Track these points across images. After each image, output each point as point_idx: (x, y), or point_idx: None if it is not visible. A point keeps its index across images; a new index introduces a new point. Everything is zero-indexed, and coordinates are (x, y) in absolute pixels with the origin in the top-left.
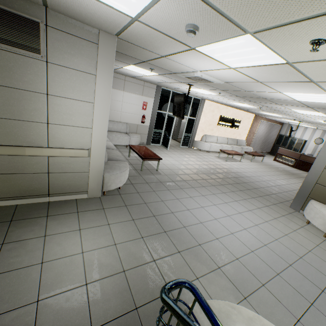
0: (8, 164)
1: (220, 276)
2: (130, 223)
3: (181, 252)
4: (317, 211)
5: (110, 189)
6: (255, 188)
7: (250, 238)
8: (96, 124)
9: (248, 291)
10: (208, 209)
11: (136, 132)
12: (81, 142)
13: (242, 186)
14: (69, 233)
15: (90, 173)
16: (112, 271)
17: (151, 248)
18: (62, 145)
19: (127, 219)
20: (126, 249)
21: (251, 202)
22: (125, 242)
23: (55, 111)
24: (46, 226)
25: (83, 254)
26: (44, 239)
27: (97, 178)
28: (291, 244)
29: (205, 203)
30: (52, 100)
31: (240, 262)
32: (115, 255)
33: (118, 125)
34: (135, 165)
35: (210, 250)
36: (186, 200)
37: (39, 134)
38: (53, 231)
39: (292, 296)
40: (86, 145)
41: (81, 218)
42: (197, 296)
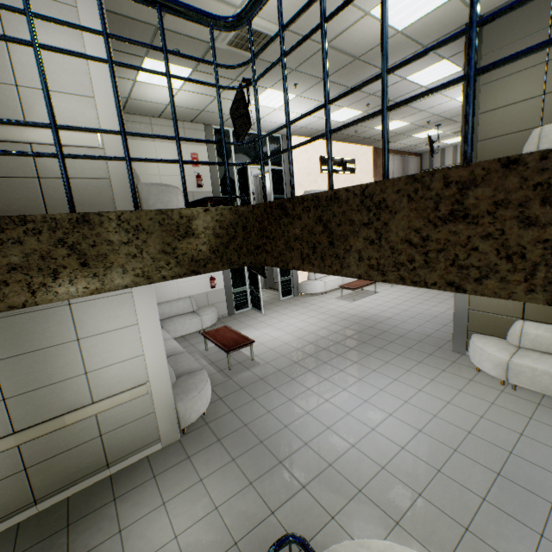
0: (47, 446)
1: (362, 503)
2: (230, 467)
3: (307, 486)
4: (480, 351)
5: (191, 421)
6: (401, 335)
7: (398, 427)
8: (148, 347)
9: (401, 511)
10: (335, 401)
11: (207, 303)
12: (134, 378)
13: (382, 340)
14: (150, 515)
15: (157, 412)
16: (221, 549)
17: (265, 495)
18: (111, 392)
19: (225, 461)
20: (232, 510)
21: (397, 365)
22: (229, 499)
23: (92, 355)
24: (117, 515)
25: (178, 538)
26: (120, 536)
27: (168, 415)
28: (455, 416)
29: (330, 392)
30: (85, 343)
31: (387, 471)
32: (220, 524)
33: (178, 305)
34: (219, 363)
35: (345, 467)
36: (302, 397)
37: (78, 390)
38: (129, 519)
39: (458, 496)
40: (142, 378)
41: (161, 484)
42: (305, 548)
